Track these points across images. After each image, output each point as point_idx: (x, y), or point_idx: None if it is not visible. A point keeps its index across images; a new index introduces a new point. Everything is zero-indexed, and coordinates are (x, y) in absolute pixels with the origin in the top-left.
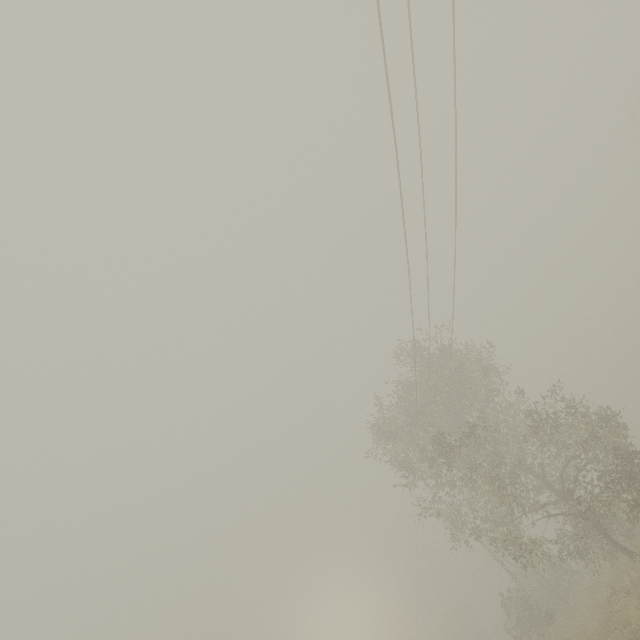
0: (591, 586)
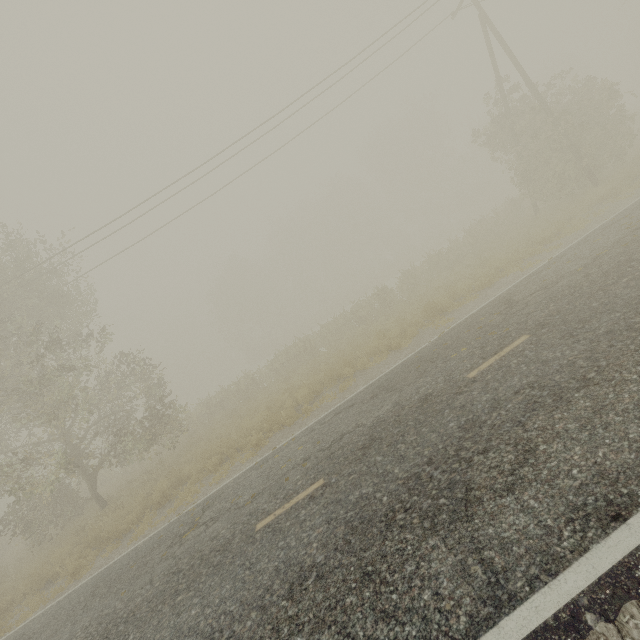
0: (2, 575)
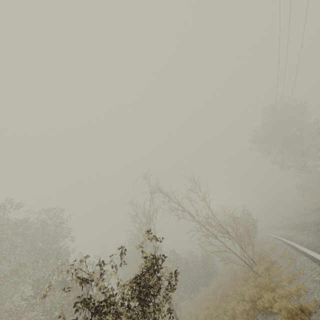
0: None
